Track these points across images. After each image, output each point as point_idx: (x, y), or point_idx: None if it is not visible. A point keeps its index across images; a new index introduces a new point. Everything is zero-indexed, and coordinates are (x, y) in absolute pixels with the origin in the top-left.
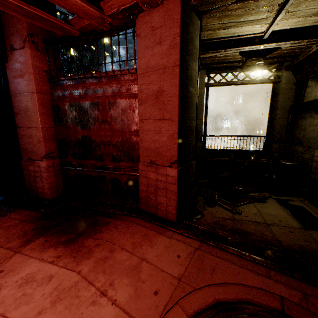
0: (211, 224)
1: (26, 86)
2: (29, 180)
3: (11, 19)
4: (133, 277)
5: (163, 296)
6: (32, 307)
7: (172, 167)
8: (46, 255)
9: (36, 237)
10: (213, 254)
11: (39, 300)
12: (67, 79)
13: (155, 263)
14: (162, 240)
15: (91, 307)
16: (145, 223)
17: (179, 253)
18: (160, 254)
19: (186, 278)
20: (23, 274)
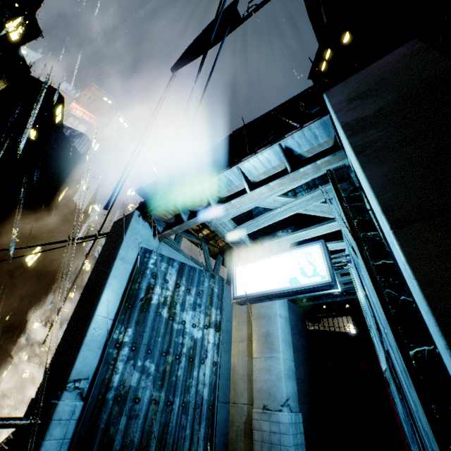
0: None
1: None
2: None
3: None
4: None
5: None
6: None
7: None
8: None
9: None
10: None
11: None
12: None
13: None
14: None
15: None
16: None
17: None
18: None
19: None
20: None
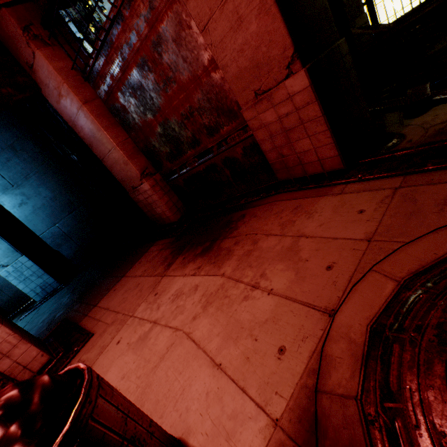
0: (426, 141)
1: (71, 105)
2: (148, 211)
3: (0, 27)
4: (290, 260)
5: (342, 269)
6: (186, 316)
7: (292, 73)
8: (187, 270)
9: (175, 259)
10: (438, 181)
11: (192, 309)
12: (95, 58)
13: (320, 234)
14: (325, 203)
15: (243, 303)
16: (293, 195)
17: (360, 208)
18: (326, 220)
19: (381, 234)
20: (172, 291)
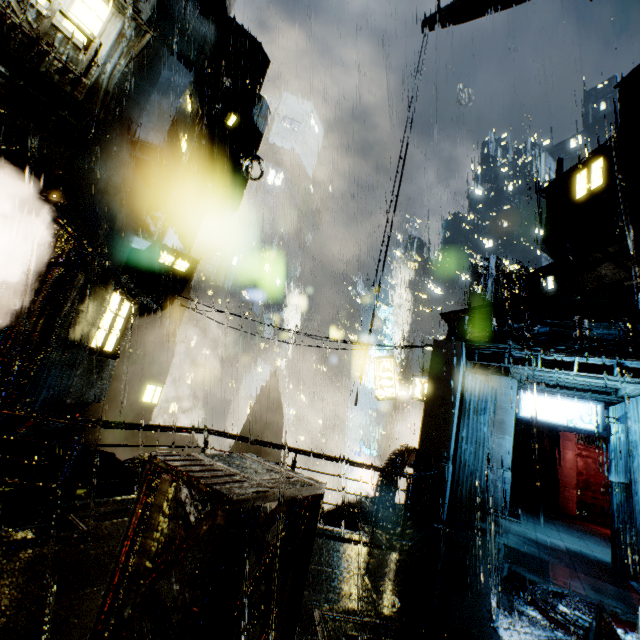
0: None
1: (571, 446)
2: (562, 501)
3: None
4: None
5: None
6: None
7: None
8: None
9: None
10: None
11: None
12: (581, 445)
13: None
14: None
15: None
16: None
17: None
18: None
19: None
20: None
